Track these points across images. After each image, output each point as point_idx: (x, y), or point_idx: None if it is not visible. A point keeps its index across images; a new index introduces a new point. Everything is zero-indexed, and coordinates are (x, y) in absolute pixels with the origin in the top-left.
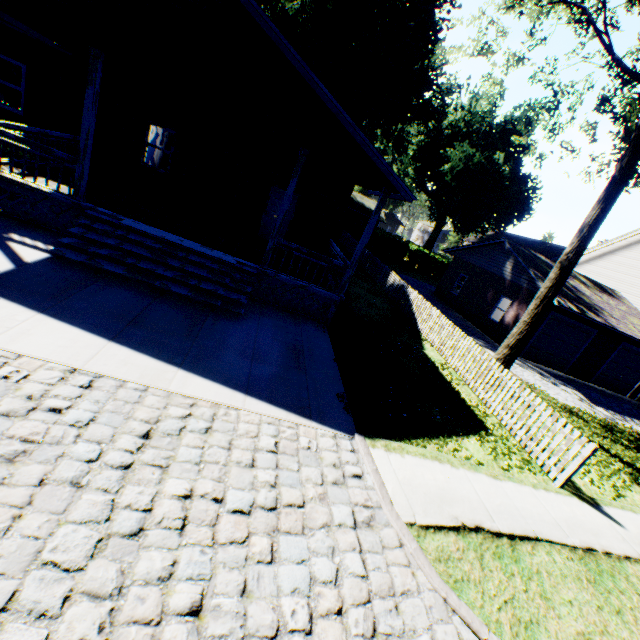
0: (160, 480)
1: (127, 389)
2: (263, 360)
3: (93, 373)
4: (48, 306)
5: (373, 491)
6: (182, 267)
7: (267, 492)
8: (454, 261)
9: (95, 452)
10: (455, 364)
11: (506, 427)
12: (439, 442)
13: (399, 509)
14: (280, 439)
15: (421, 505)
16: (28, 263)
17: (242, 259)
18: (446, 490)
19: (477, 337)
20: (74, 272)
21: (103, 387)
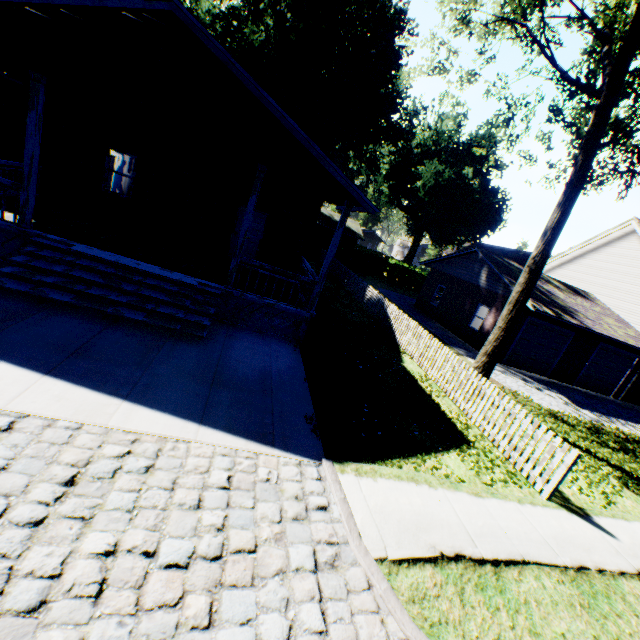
0: (78, 536)
1: (56, 428)
2: (224, 385)
3: (16, 413)
4: None
5: (340, 524)
6: (138, 291)
7: (212, 538)
8: (431, 273)
9: None
10: (435, 375)
11: (489, 438)
12: (416, 460)
13: (368, 543)
14: (235, 472)
15: (394, 535)
16: None
17: (206, 280)
18: (423, 515)
19: (458, 346)
20: (15, 303)
21: (26, 428)
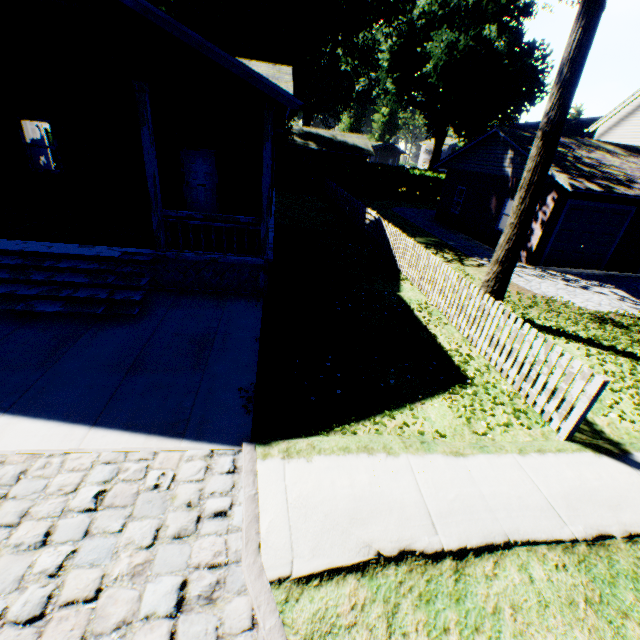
0: None
1: None
2: (145, 368)
3: None
4: None
5: (238, 534)
6: (49, 279)
7: (39, 589)
8: (448, 174)
9: None
10: (436, 300)
11: (496, 369)
12: (380, 420)
13: (268, 557)
14: (113, 485)
15: (312, 539)
16: None
17: (139, 247)
18: (366, 499)
19: (483, 256)
20: None
21: None
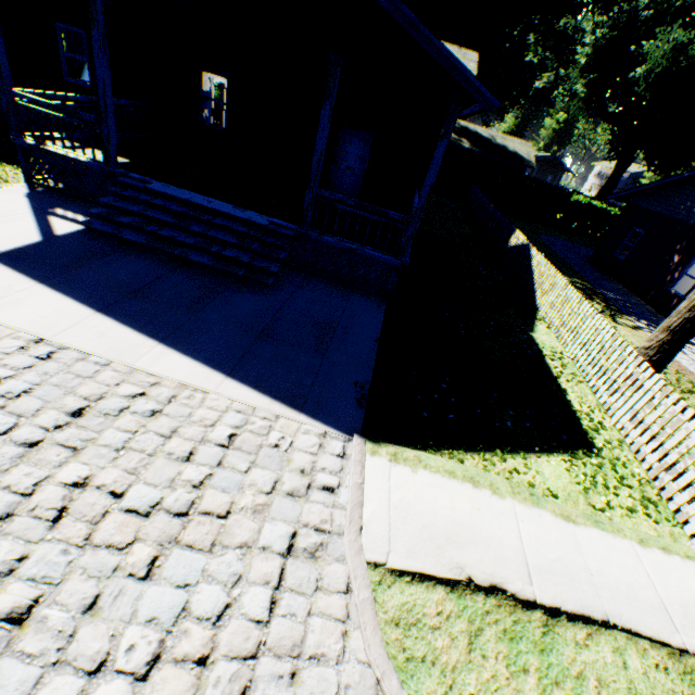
0: (60, 463)
1: (86, 362)
2: (273, 338)
3: (59, 344)
4: (52, 277)
5: (342, 511)
6: (205, 232)
7: (185, 493)
8: (625, 210)
9: (8, 426)
10: (574, 353)
11: (630, 447)
12: (490, 458)
13: (367, 541)
14: (242, 432)
15: (408, 541)
16: (57, 236)
17: (284, 220)
18: (464, 526)
19: (641, 318)
20: (100, 243)
21: (61, 359)
